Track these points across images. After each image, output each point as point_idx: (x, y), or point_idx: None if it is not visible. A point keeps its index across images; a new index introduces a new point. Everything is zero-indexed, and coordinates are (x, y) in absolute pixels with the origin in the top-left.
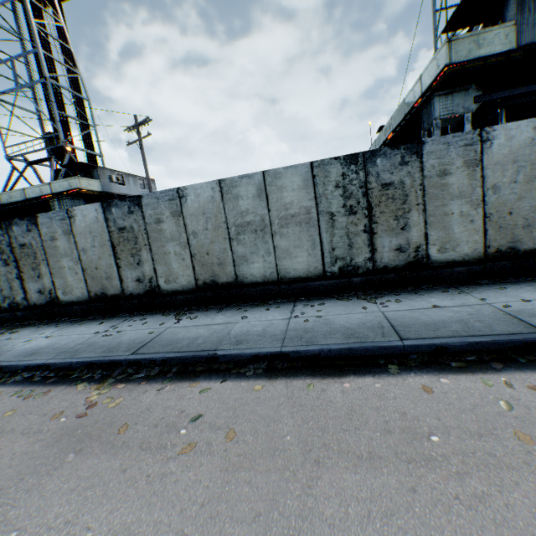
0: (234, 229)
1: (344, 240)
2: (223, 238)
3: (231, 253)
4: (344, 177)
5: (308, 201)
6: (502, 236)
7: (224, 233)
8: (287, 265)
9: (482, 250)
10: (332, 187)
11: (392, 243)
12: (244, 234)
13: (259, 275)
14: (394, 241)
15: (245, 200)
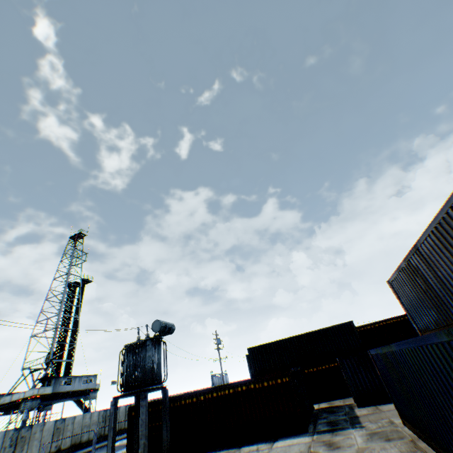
0: None
1: None
2: None
3: None
4: (14, 433)
5: (2, 442)
6: (43, 449)
7: None
8: None
9: None
10: (10, 437)
11: None
12: None
13: None
14: None
15: None
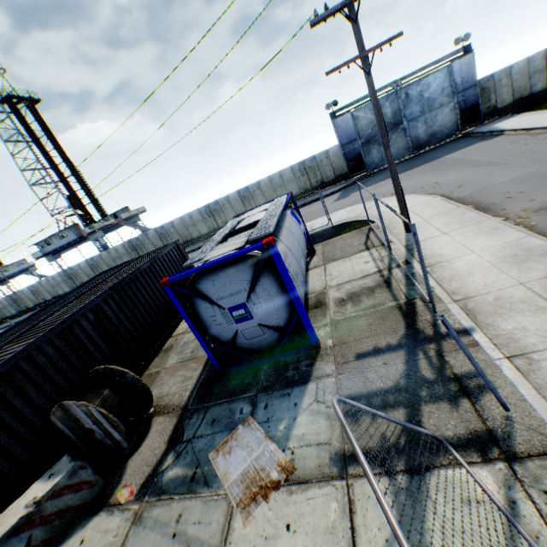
0: (2, 309)
1: (18, 307)
2: (1, 311)
3: (4, 313)
4: (11, 298)
5: (9, 303)
6: (36, 302)
7: (1, 310)
8: (13, 313)
9: (35, 305)
10: (10, 300)
11: (24, 306)
12: (4, 309)
13: (11, 315)
14: (24, 306)
15: (0, 304)
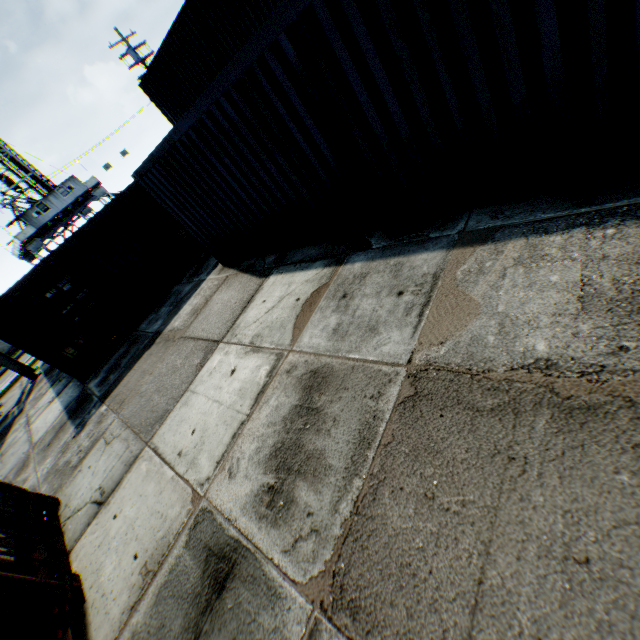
0: None
1: None
2: None
3: None
4: None
5: None
6: None
7: None
8: None
9: None
10: None
11: None
12: None
13: None
14: None
15: None
